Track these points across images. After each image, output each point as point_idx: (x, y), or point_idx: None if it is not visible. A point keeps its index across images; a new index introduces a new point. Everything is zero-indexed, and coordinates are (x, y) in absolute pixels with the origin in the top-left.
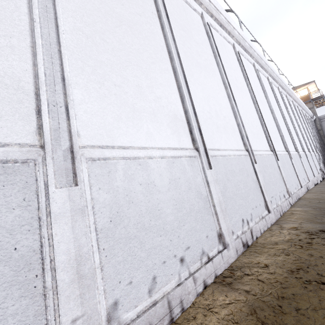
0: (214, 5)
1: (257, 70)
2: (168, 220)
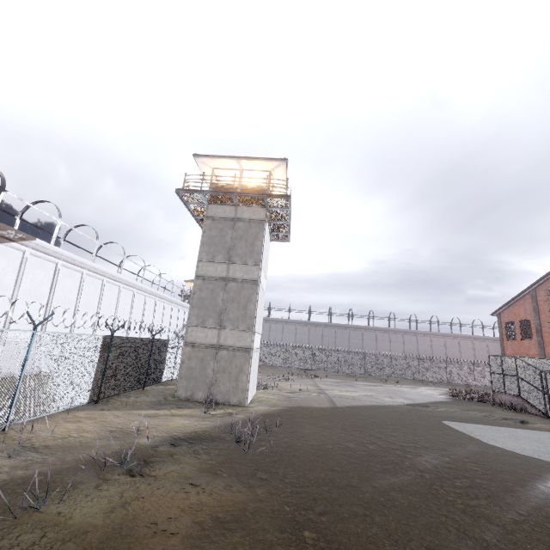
0: (94, 268)
1: (121, 290)
2: (19, 357)
